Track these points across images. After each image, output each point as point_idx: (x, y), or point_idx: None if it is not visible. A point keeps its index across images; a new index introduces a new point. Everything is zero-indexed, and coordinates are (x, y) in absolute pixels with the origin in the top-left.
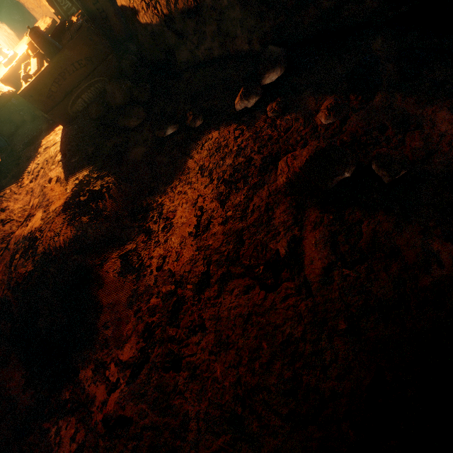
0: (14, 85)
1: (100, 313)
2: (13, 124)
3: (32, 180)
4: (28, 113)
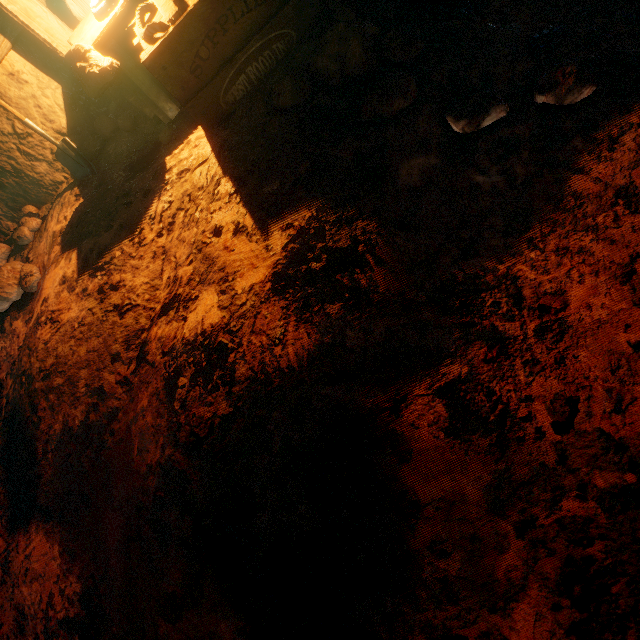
0: (116, 54)
1: (410, 518)
2: (97, 137)
3: (161, 232)
4: (125, 115)
